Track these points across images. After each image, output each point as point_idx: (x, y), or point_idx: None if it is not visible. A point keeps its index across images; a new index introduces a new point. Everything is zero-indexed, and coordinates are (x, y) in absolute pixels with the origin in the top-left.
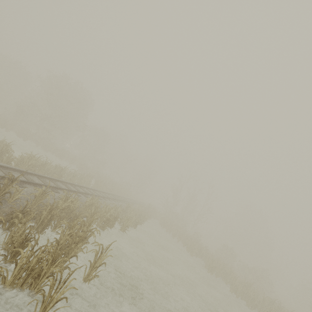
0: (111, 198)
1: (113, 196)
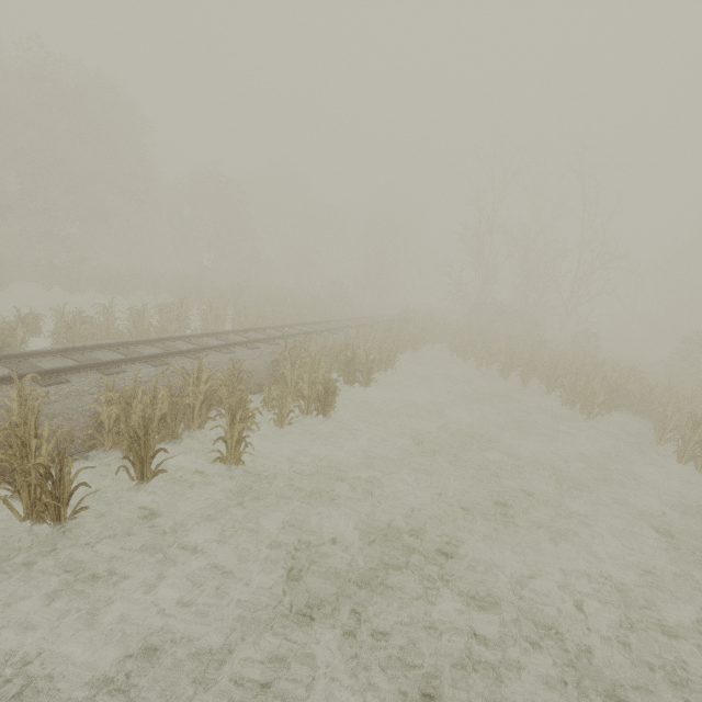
0: (234, 342)
1: (262, 333)
